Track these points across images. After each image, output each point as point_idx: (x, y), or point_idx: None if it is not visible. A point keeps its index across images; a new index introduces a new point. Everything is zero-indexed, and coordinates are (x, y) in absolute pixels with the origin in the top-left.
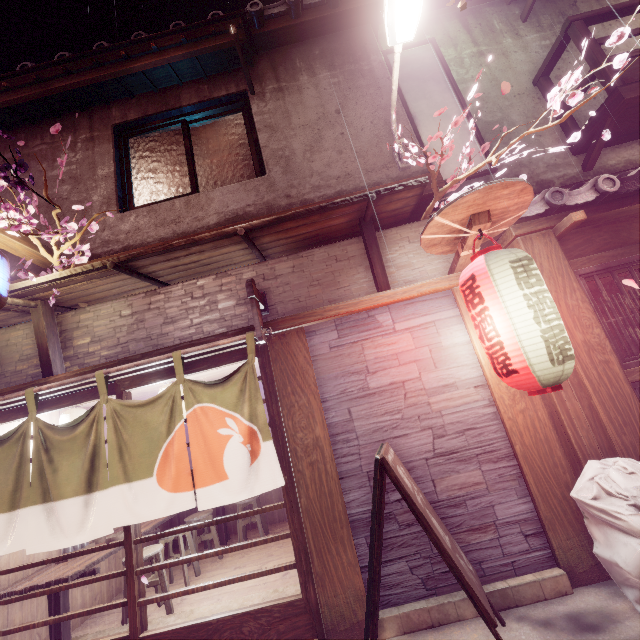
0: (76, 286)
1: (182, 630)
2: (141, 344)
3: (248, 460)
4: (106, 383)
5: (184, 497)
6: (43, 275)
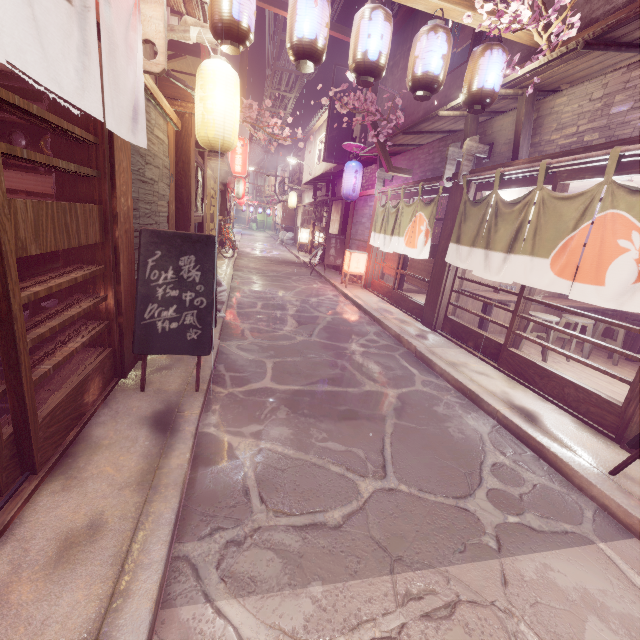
0: (554, 71)
1: (529, 361)
2: (596, 135)
3: (632, 278)
4: (546, 173)
5: (562, 283)
6: (528, 65)
